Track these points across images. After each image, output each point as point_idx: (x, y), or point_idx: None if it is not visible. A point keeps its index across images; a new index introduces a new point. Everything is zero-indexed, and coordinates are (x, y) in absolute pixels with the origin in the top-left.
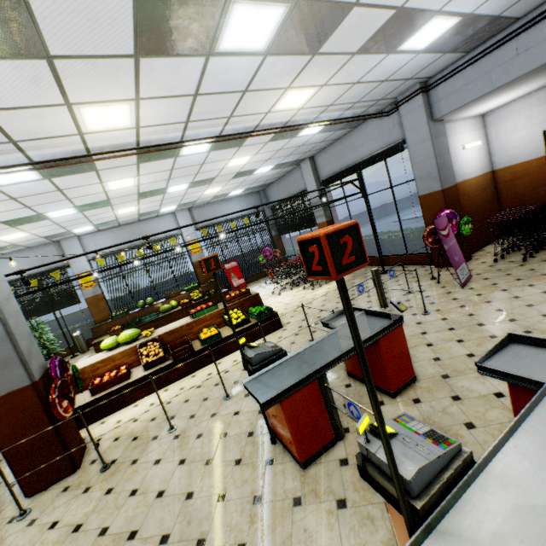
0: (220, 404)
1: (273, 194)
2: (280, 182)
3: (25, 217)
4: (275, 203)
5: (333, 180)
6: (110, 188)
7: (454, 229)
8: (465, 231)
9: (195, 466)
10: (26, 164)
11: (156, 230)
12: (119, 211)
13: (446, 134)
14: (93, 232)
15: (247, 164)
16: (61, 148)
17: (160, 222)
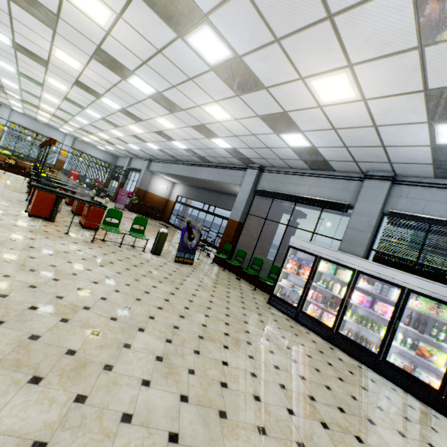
0: (22, 179)
1: (119, 161)
2: (123, 158)
3: (2, 96)
4: (116, 165)
5: (130, 169)
6: (40, 112)
7: (131, 198)
8: (134, 201)
9: (7, 176)
10: (21, 99)
11: (52, 134)
12: (40, 117)
13: (155, 177)
14: (21, 113)
15: (99, 141)
16: (32, 102)
17: (57, 132)
